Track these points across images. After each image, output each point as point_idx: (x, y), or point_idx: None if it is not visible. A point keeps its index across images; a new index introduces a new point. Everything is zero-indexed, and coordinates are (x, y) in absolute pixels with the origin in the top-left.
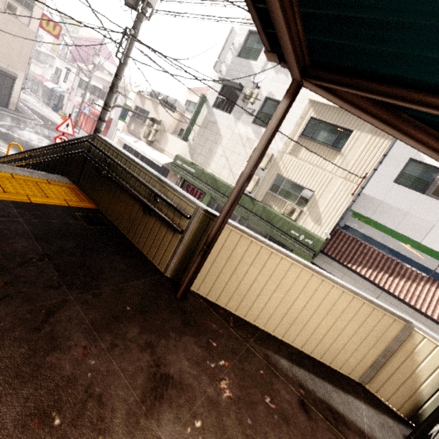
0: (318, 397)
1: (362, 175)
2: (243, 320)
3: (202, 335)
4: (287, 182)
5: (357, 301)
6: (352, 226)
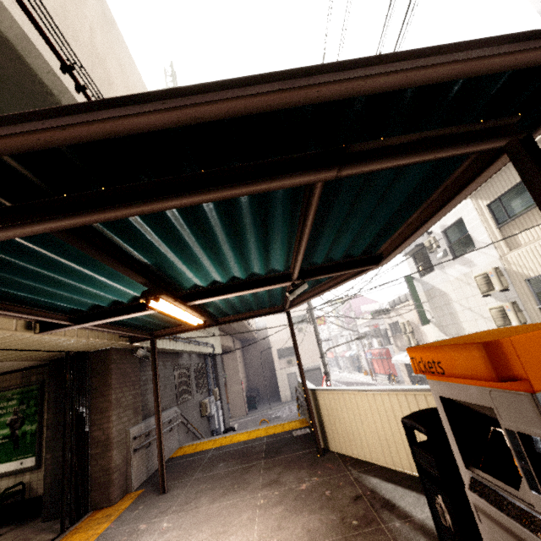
0: (384, 497)
1: None
2: (365, 462)
3: (315, 469)
4: None
5: (400, 396)
6: None
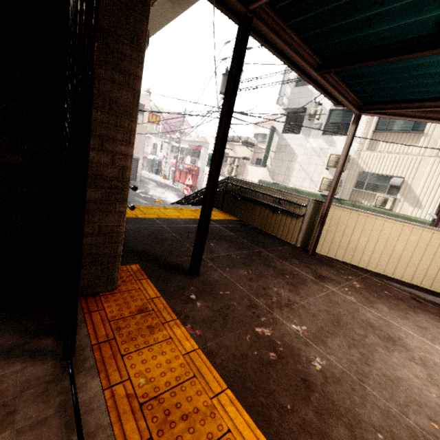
0: (428, 300)
1: None
2: (358, 267)
3: (332, 268)
4: (371, 176)
5: None
6: None
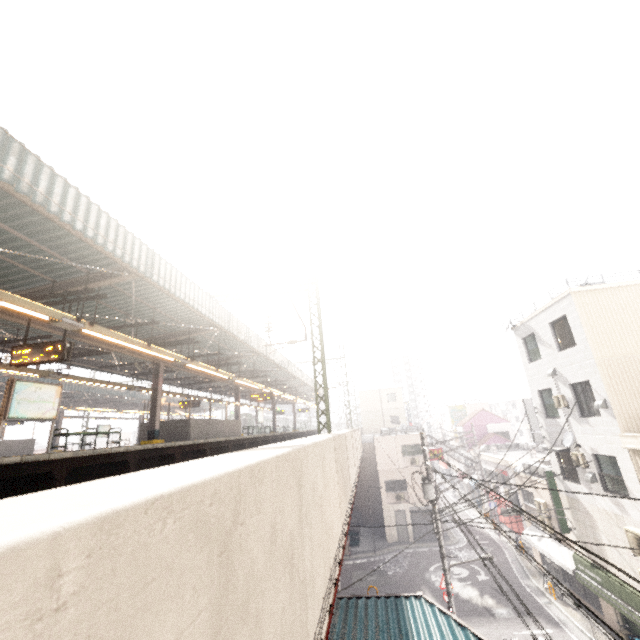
0: None
1: None
2: None
3: None
4: None
5: None
6: None
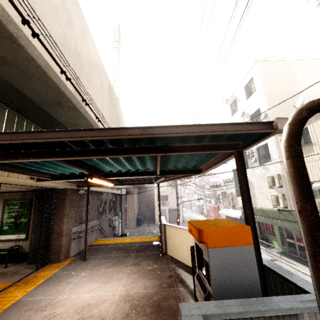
0: (182, 278)
1: None
2: (180, 262)
3: (157, 261)
4: None
5: None
6: None
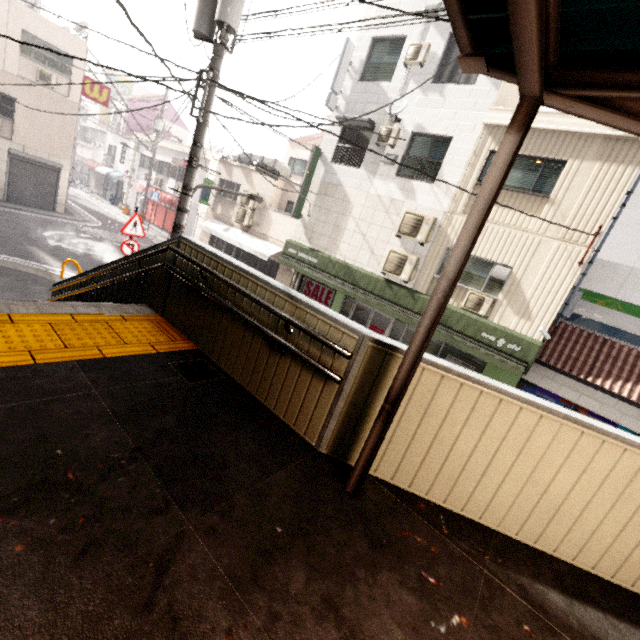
0: None
1: (593, 230)
2: (461, 517)
3: (405, 563)
4: None
5: None
6: (585, 313)
